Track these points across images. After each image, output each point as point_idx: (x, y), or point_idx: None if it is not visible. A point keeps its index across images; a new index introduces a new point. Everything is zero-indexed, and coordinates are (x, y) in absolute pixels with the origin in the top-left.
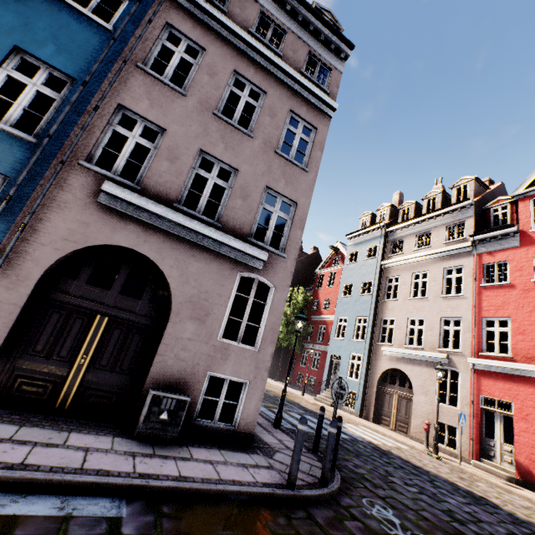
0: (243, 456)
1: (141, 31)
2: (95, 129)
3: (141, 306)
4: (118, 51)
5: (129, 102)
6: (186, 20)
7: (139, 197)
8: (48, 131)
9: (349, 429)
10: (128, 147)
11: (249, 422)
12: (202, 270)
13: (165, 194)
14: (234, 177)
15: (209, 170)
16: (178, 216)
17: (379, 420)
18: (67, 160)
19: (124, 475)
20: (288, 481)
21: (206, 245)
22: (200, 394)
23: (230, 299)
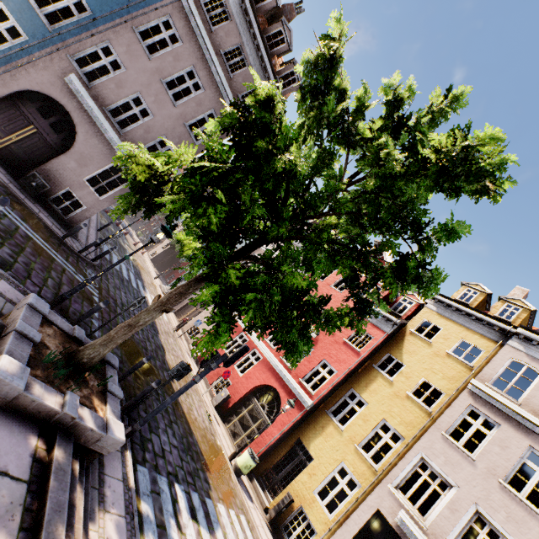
0: (58, 225)
1: (149, 10)
2: (87, 44)
3: (56, 138)
4: (127, 13)
5: (115, 43)
6: (183, 20)
7: (86, 92)
8: (61, 30)
9: (148, 294)
10: (99, 64)
11: (74, 222)
12: (97, 146)
13: (103, 100)
14: (149, 118)
15: (181, 96)
16: (100, 114)
17: (178, 314)
18: (62, 50)
19: (4, 181)
20: (63, 236)
21: (107, 137)
22: (58, 193)
23: (103, 169)
